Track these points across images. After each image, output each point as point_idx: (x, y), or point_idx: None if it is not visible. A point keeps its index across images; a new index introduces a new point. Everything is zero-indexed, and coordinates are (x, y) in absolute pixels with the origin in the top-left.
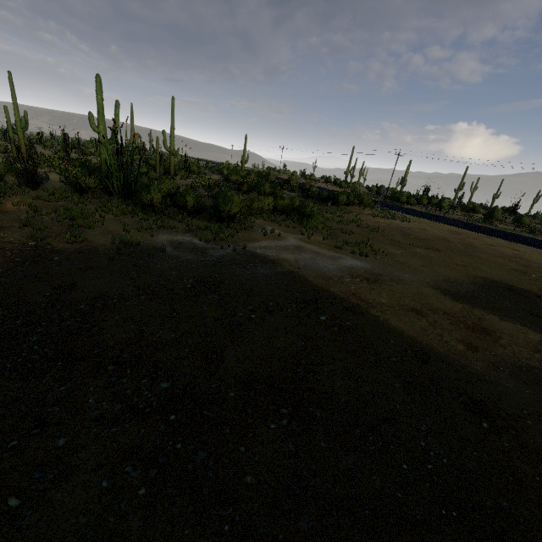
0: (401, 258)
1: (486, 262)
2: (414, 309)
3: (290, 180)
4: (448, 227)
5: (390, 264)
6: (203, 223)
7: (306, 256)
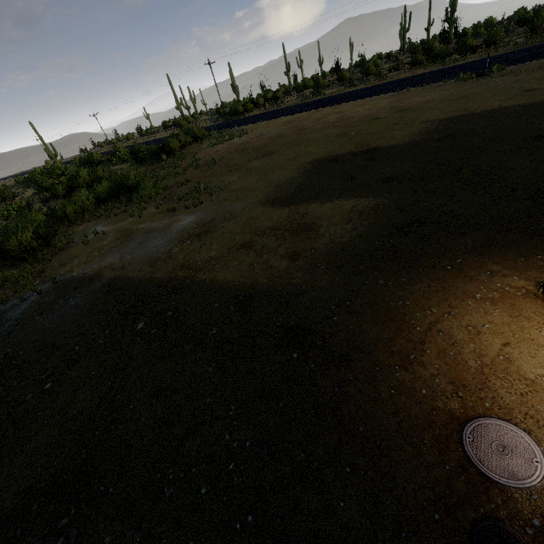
0: (237, 184)
1: (314, 142)
2: (244, 244)
3: (116, 151)
4: (283, 119)
5: (226, 199)
6: (4, 275)
7: (134, 244)
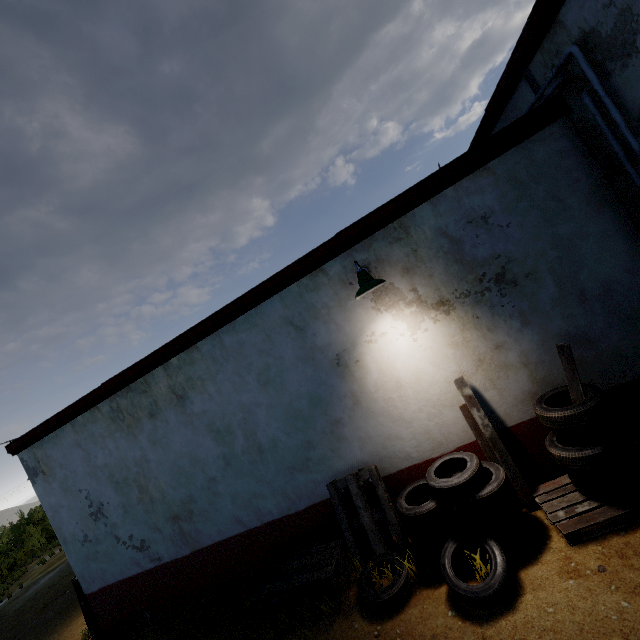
0: None
1: None
2: None
3: None
4: None
5: None
6: None
7: None
